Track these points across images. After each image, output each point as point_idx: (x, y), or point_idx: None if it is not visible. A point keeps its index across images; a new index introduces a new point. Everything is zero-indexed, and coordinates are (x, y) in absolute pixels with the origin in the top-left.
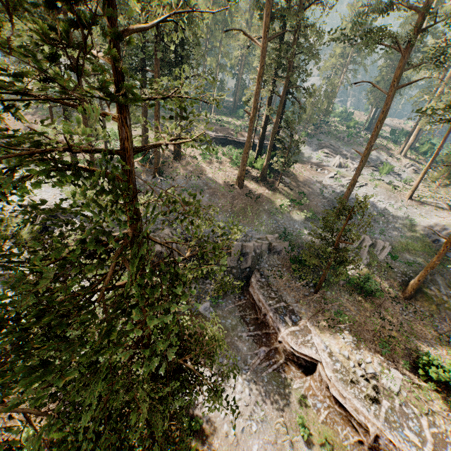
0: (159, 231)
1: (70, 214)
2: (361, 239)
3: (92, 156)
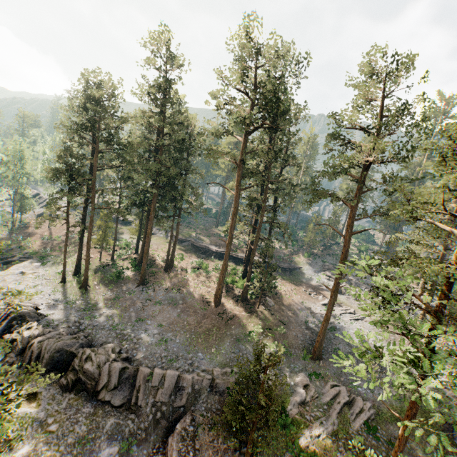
0: (104, 345)
1: (39, 316)
2: (334, 392)
3: (87, 265)
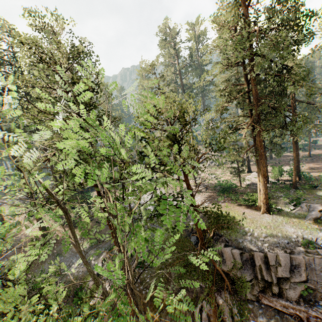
0: None
1: None
2: None
3: None
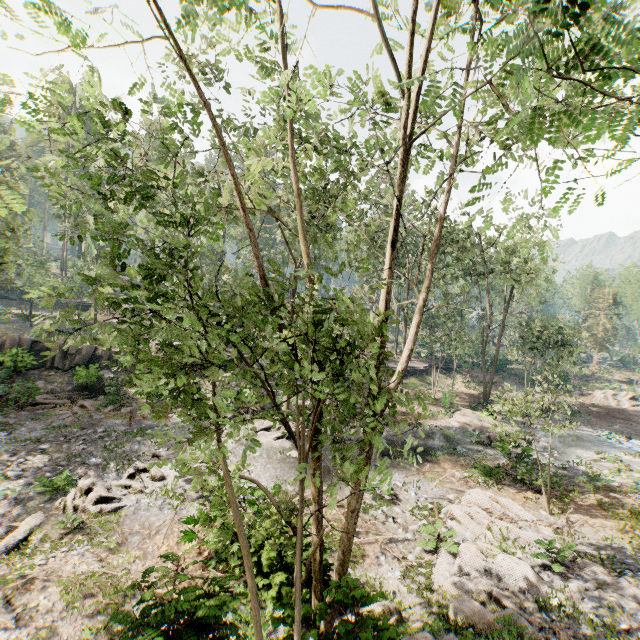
0: None
1: None
2: None
3: None
